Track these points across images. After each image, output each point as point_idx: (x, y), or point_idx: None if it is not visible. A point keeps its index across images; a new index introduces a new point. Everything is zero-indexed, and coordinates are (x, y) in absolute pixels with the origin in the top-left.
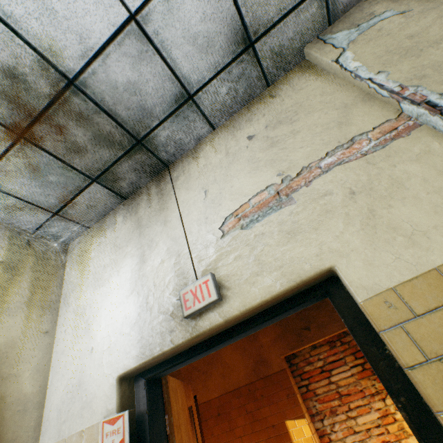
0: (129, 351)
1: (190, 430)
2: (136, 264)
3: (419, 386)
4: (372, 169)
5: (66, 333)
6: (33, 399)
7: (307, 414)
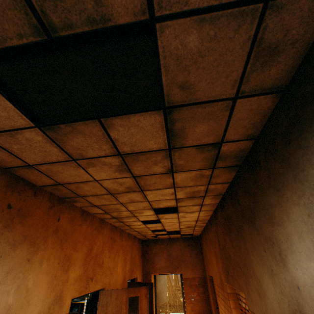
0: None
1: (123, 306)
2: None
3: None
4: None
5: None
6: None
7: None
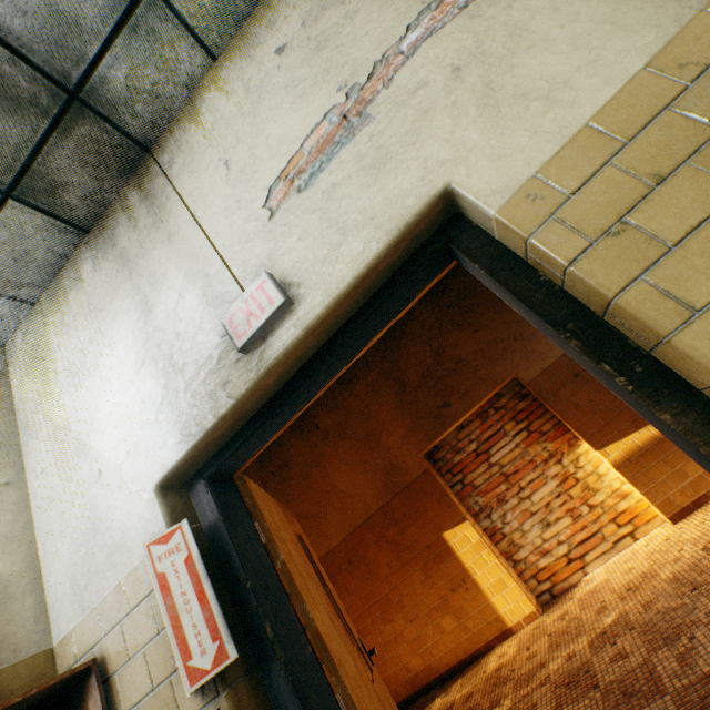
0: (163, 443)
1: (303, 555)
2: (137, 321)
3: (587, 280)
4: (480, 25)
5: (47, 474)
6: (18, 581)
7: (469, 515)
